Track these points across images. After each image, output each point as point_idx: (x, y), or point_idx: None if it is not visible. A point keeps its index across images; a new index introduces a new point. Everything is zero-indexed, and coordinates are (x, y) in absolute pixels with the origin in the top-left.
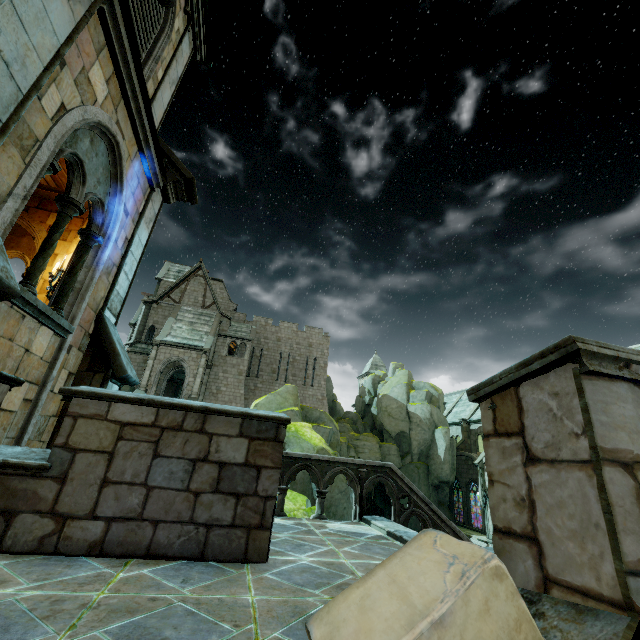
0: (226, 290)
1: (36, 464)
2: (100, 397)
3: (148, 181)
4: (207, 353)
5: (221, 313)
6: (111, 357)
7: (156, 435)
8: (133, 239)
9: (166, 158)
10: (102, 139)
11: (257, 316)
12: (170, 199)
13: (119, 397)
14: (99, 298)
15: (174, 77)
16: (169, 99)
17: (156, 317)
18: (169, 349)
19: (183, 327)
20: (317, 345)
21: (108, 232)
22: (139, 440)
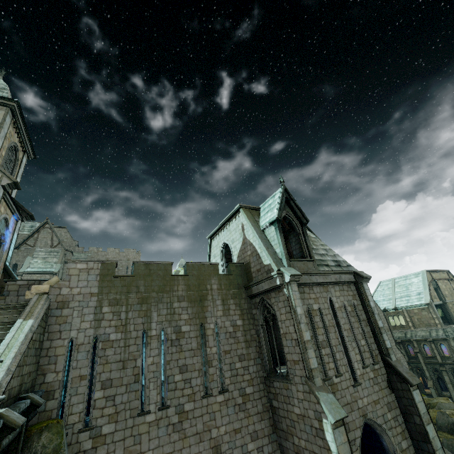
0: (69, 233)
1: (2, 294)
2: (14, 280)
3: (16, 220)
4: (57, 274)
5: (65, 249)
6: (11, 274)
7: (28, 286)
8: (13, 239)
9: (21, 209)
10: (3, 219)
11: (91, 247)
12: (24, 221)
13: (18, 280)
14: (4, 259)
15: (20, 173)
16: (19, 181)
17: (17, 258)
18: (30, 276)
19: (38, 261)
20: (133, 259)
21: (6, 240)
22: (24, 287)
